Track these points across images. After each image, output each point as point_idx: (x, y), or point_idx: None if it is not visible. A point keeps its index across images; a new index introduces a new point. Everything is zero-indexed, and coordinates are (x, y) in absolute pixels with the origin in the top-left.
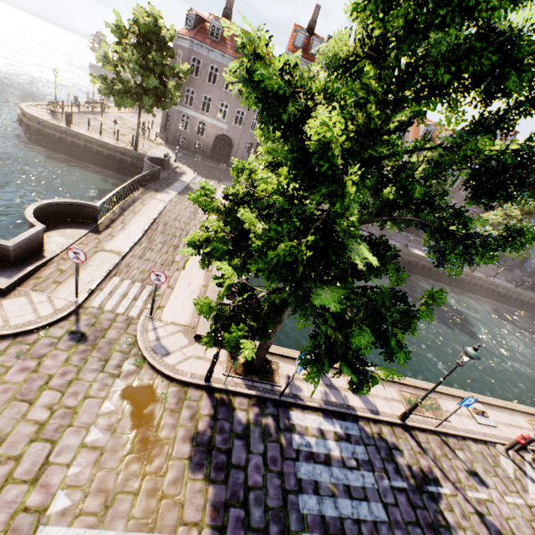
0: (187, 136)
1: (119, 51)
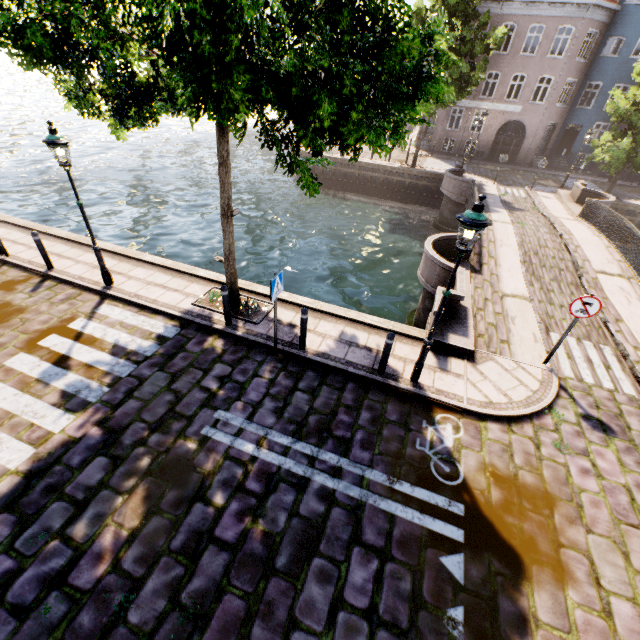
0: (457, 137)
1: None
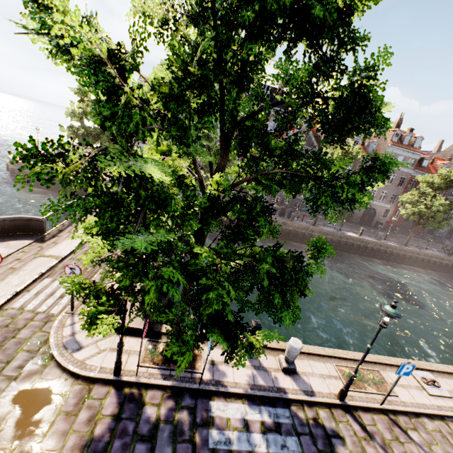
0: None
1: (83, 107)
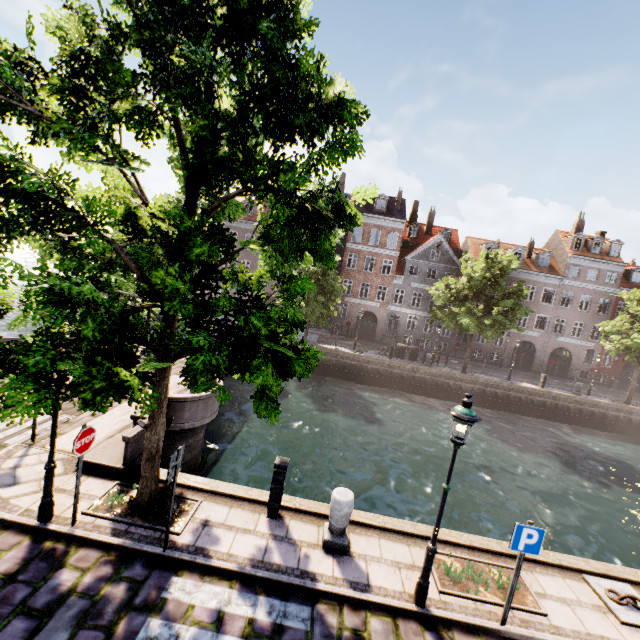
0: None
1: None
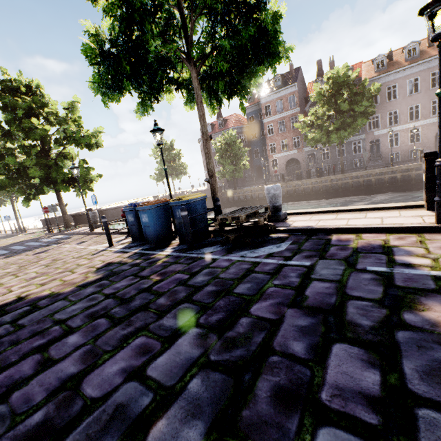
0: None
1: None
